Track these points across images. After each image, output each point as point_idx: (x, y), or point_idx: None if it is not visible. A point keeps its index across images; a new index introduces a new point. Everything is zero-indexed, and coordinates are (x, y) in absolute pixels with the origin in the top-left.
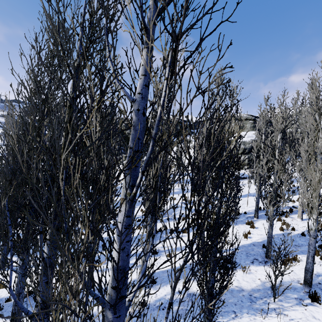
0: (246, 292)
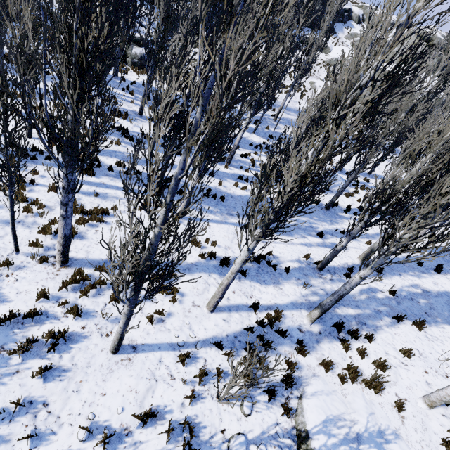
0: None
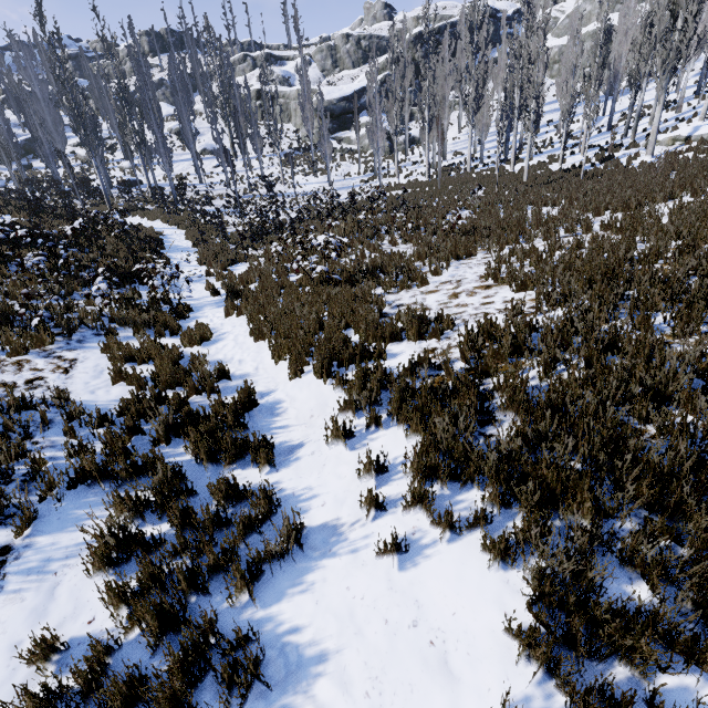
0: None
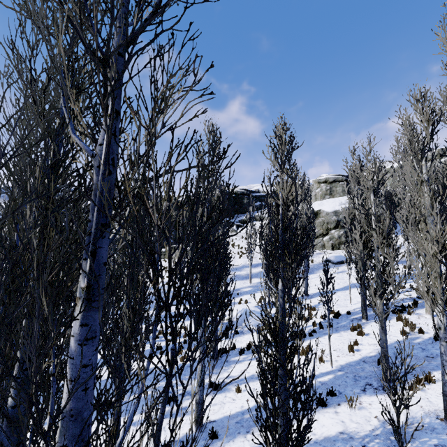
0: (357, 440)
